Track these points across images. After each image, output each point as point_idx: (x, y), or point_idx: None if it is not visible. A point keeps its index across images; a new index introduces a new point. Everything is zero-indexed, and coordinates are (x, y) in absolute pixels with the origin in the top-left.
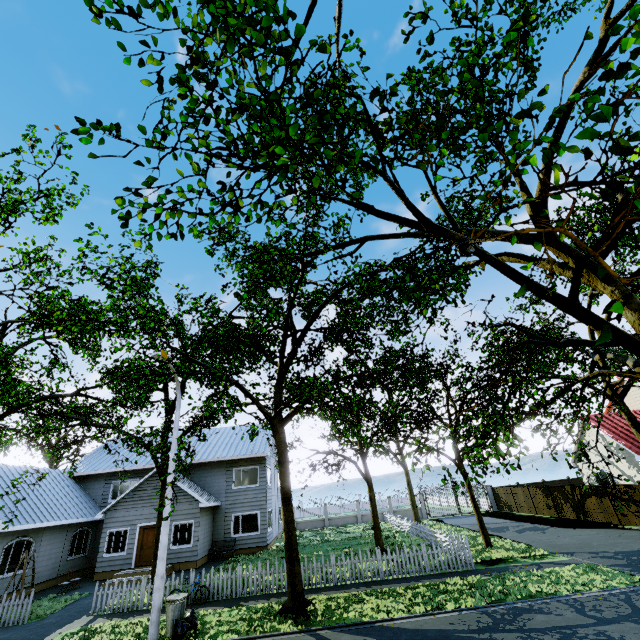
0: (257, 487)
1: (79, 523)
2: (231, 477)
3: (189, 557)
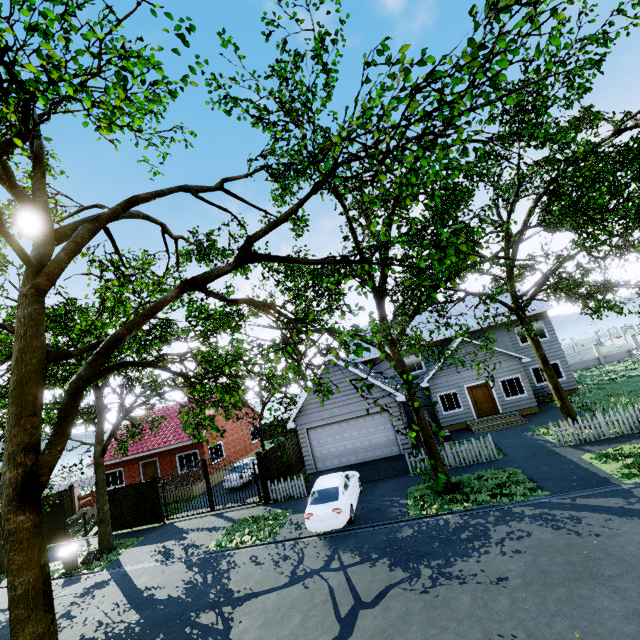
0: (547, 340)
1: None
2: (514, 336)
3: (528, 404)
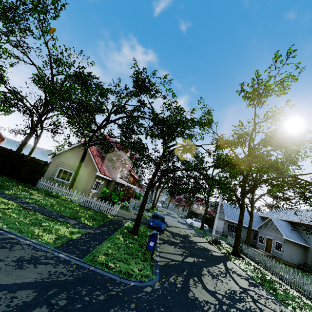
0: None
1: (256, 230)
2: None
3: (279, 256)
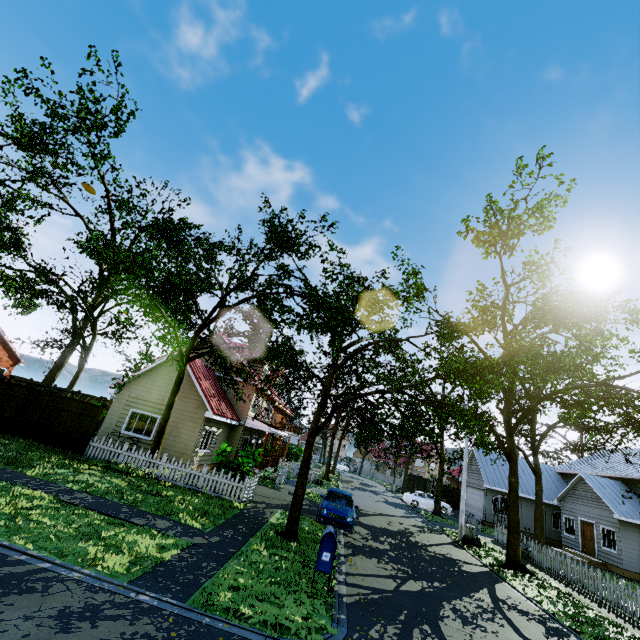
0: None
1: (556, 506)
2: None
3: (615, 562)
